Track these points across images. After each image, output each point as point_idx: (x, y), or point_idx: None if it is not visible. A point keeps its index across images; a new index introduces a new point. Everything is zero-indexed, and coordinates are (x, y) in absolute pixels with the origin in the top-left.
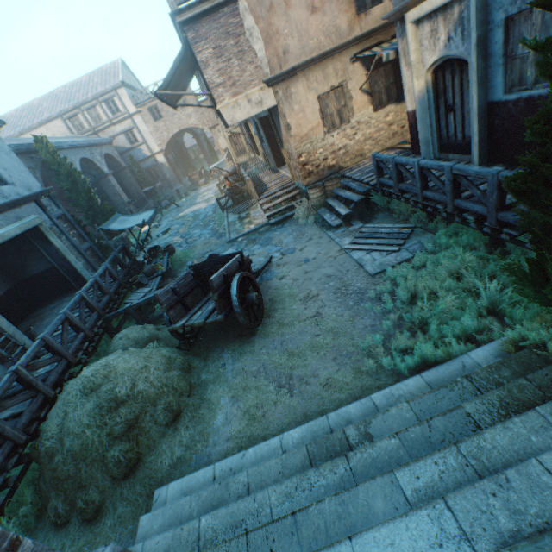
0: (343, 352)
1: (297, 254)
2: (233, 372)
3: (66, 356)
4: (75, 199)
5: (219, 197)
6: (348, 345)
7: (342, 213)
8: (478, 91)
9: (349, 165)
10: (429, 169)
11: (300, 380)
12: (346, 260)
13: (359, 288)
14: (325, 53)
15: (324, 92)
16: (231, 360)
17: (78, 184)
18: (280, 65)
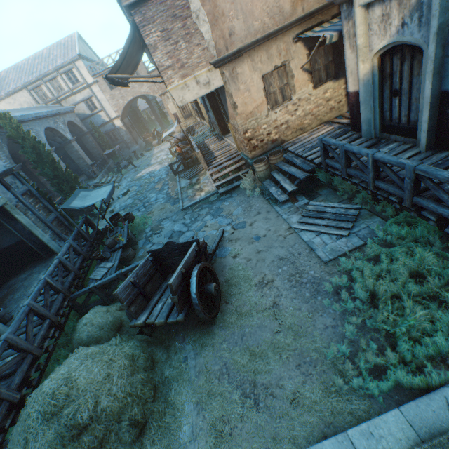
0: (307, 358)
1: (248, 230)
2: (195, 369)
3: (32, 351)
4: (41, 169)
5: (171, 159)
6: (310, 349)
7: (288, 189)
8: (433, 80)
9: (290, 138)
10: (386, 163)
11: (265, 390)
12: (296, 241)
13: (313, 277)
14: (269, 34)
15: (268, 72)
16: (193, 353)
17: (43, 155)
18: (226, 46)
